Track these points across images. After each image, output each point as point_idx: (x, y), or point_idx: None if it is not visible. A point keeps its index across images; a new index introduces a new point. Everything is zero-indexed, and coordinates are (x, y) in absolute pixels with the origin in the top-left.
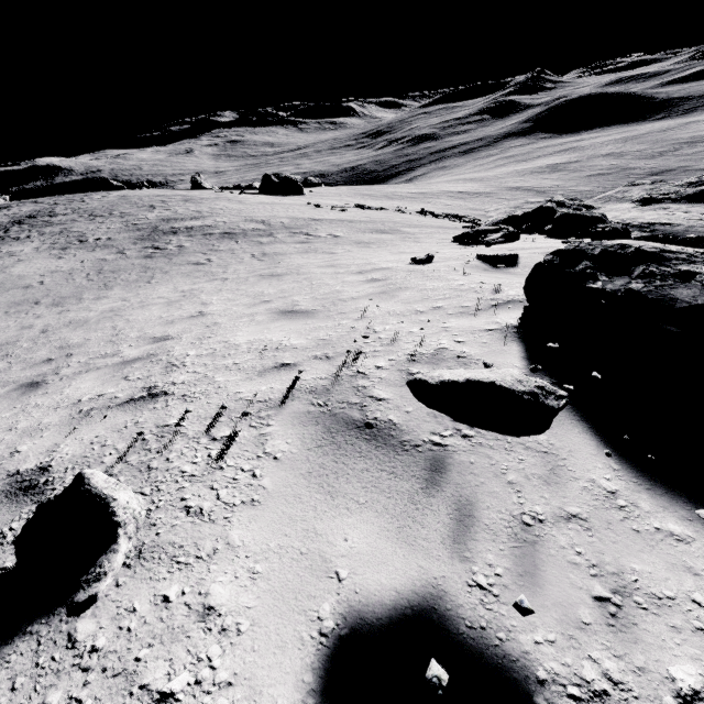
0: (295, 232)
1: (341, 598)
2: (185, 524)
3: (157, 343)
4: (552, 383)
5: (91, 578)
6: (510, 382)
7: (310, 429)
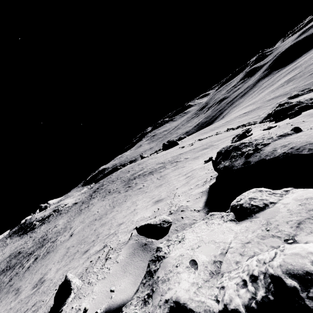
0: (172, 162)
1: (108, 303)
2: (86, 287)
3: (119, 226)
4: (207, 211)
5: (63, 305)
6: (156, 221)
7: (130, 249)
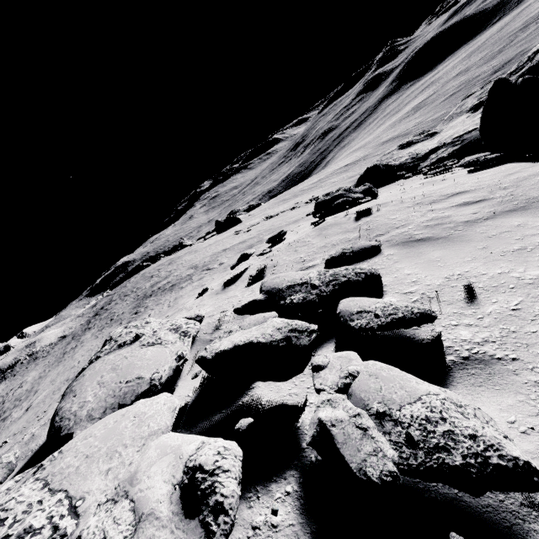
0: (203, 270)
1: None
2: None
3: None
4: None
5: None
6: None
7: None
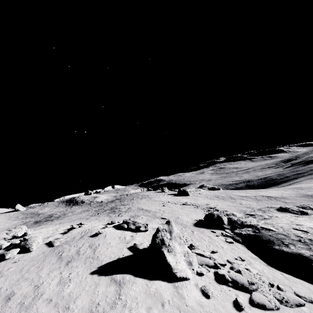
0: (120, 213)
1: None
2: None
3: None
4: None
5: None
6: None
7: None
